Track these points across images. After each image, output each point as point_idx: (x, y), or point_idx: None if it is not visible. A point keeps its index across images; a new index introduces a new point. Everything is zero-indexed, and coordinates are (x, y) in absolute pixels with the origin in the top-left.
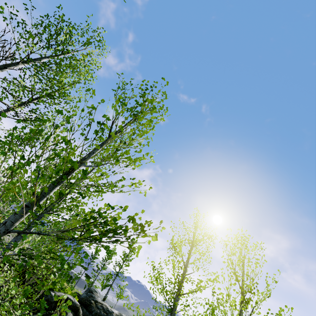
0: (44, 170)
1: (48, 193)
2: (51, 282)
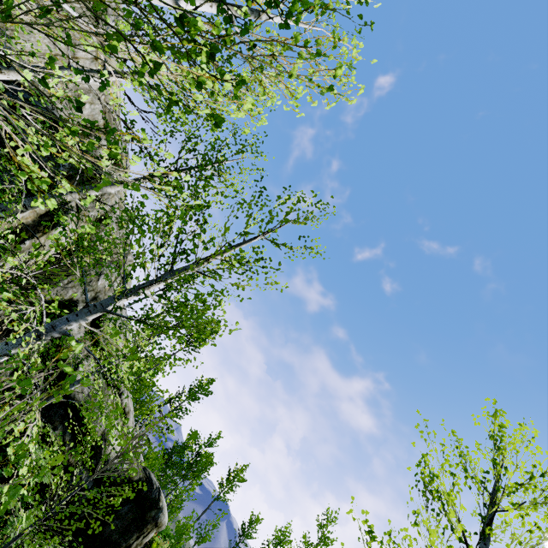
0: None
1: None
2: (159, 545)
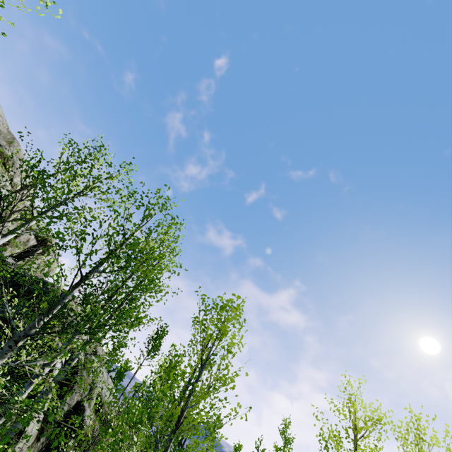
0: (162, 431)
1: (168, 449)
2: None
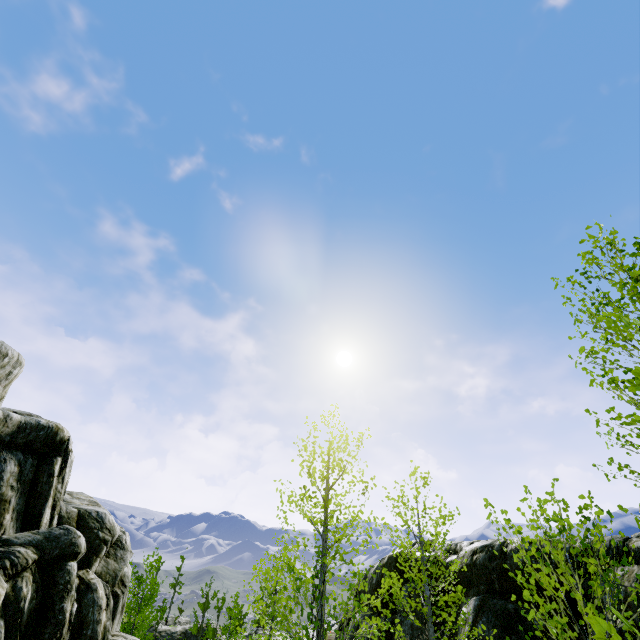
0: None
1: None
2: None
